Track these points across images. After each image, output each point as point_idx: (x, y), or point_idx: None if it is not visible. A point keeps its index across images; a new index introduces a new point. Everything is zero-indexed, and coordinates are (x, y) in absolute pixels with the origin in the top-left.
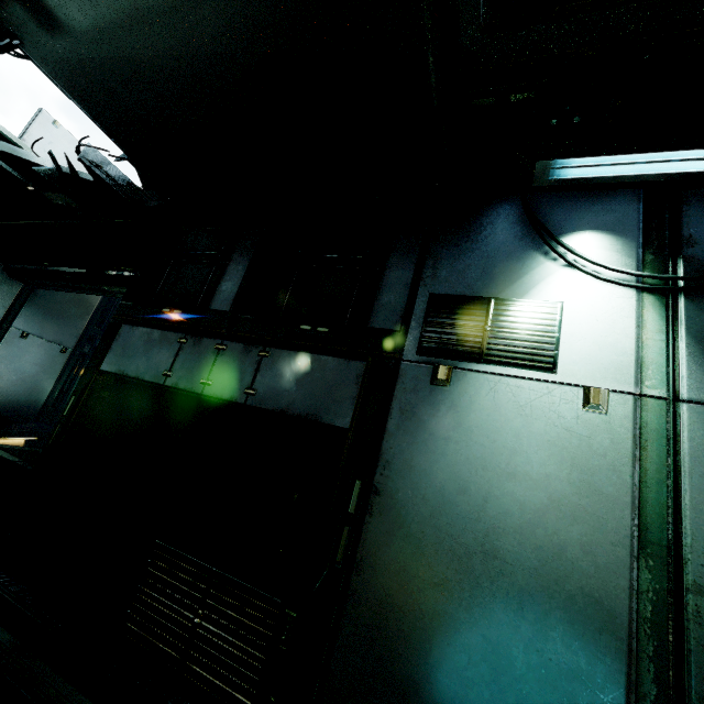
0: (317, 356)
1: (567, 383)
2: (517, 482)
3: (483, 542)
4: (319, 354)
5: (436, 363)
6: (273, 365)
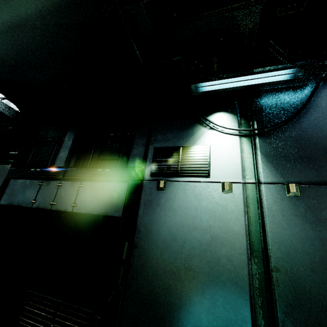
0: (105, 183)
1: (214, 181)
2: (197, 231)
3: (184, 263)
4: (106, 182)
5: (158, 180)
6: (85, 190)
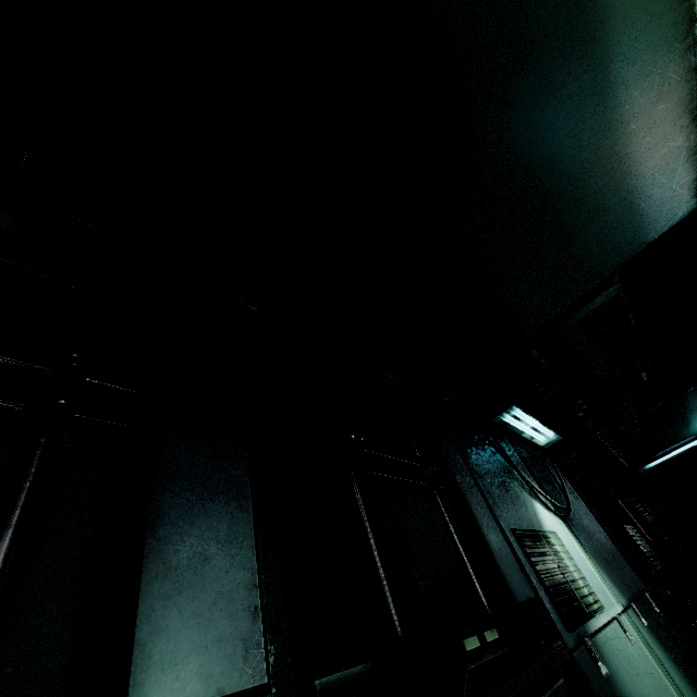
0: None
1: (611, 618)
2: None
3: None
4: None
5: (582, 638)
6: None
